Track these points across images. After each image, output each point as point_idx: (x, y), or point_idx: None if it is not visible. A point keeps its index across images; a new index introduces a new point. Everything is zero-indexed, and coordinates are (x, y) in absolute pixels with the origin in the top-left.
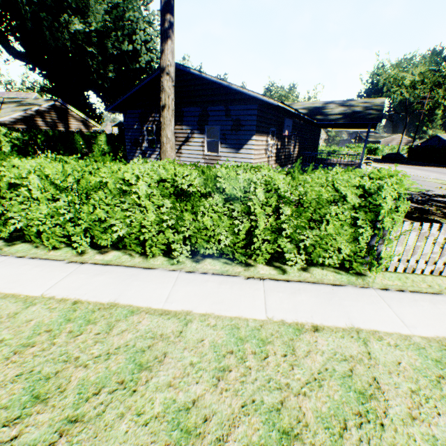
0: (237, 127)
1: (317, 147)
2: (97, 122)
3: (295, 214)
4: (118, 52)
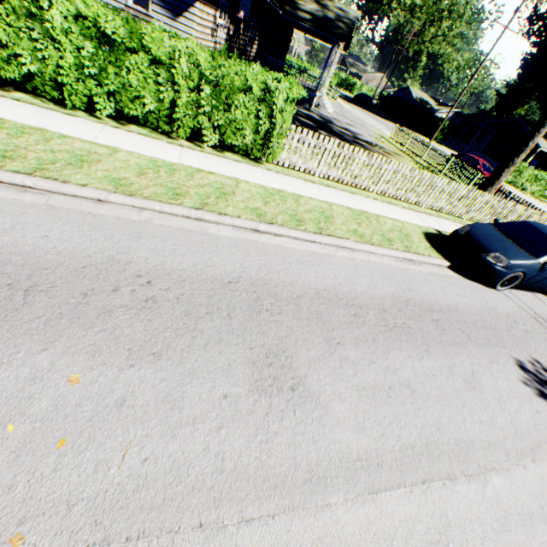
0: None
1: (285, 55)
2: None
3: (213, 94)
4: None
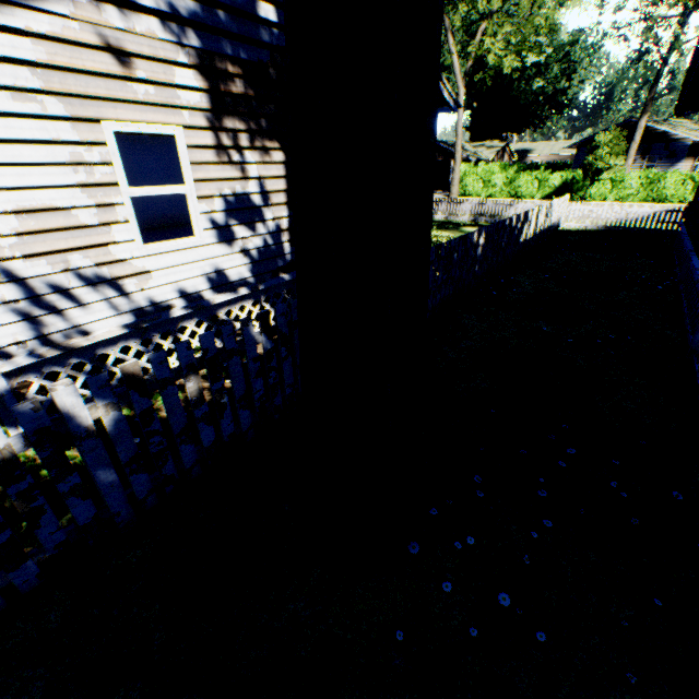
0: (671, 156)
1: None
2: None
3: (693, 185)
4: (550, 91)
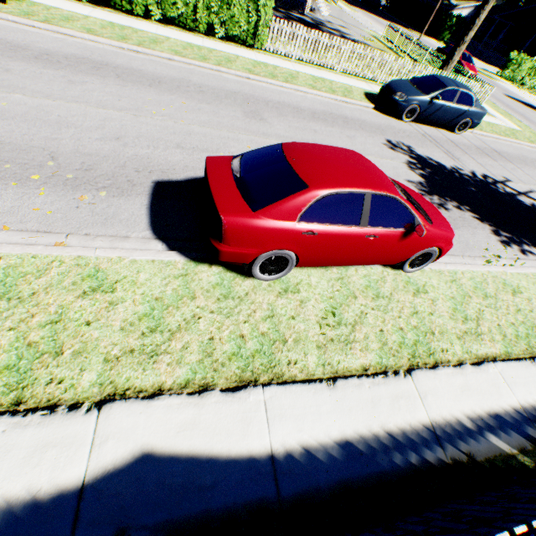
0: None
1: None
2: None
3: None
4: None
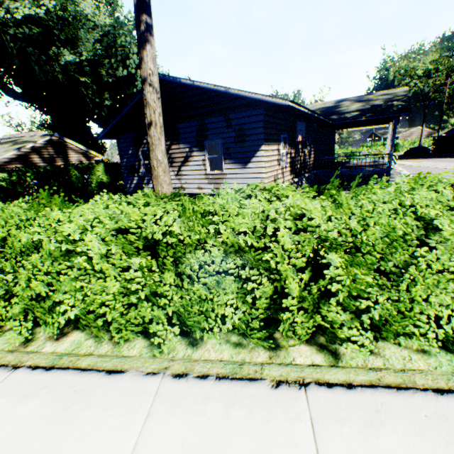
0: (241, 138)
1: (333, 150)
2: (100, 152)
3: (349, 266)
4: (113, 79)
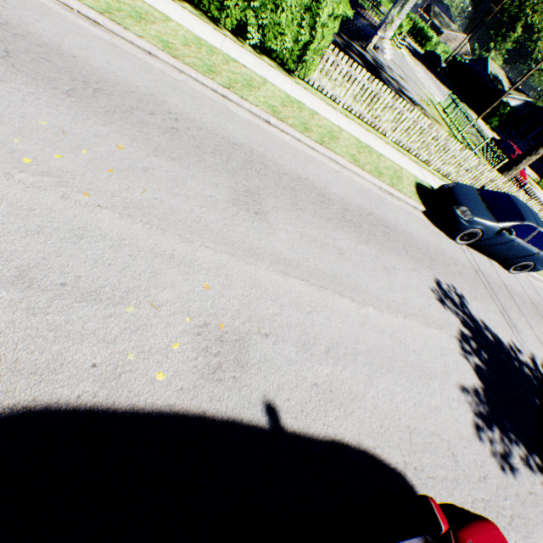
0: None
1: None
2: None
3: None
4: None
